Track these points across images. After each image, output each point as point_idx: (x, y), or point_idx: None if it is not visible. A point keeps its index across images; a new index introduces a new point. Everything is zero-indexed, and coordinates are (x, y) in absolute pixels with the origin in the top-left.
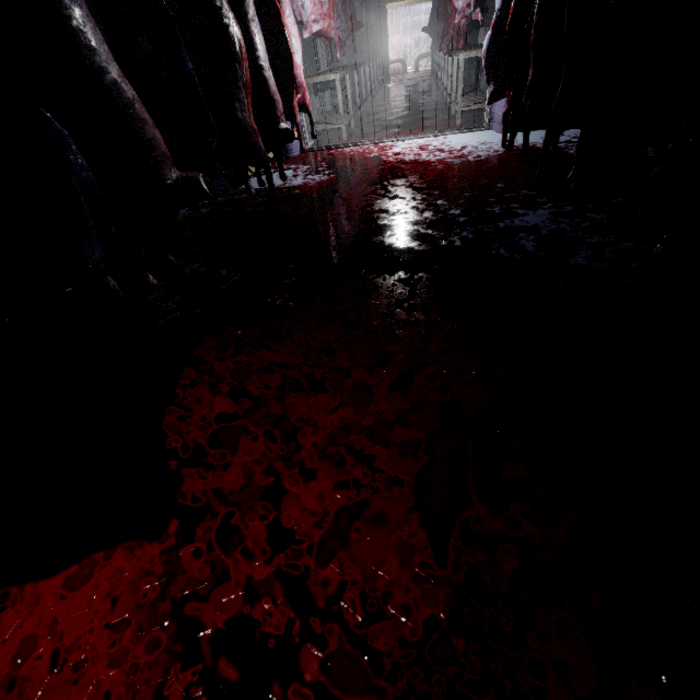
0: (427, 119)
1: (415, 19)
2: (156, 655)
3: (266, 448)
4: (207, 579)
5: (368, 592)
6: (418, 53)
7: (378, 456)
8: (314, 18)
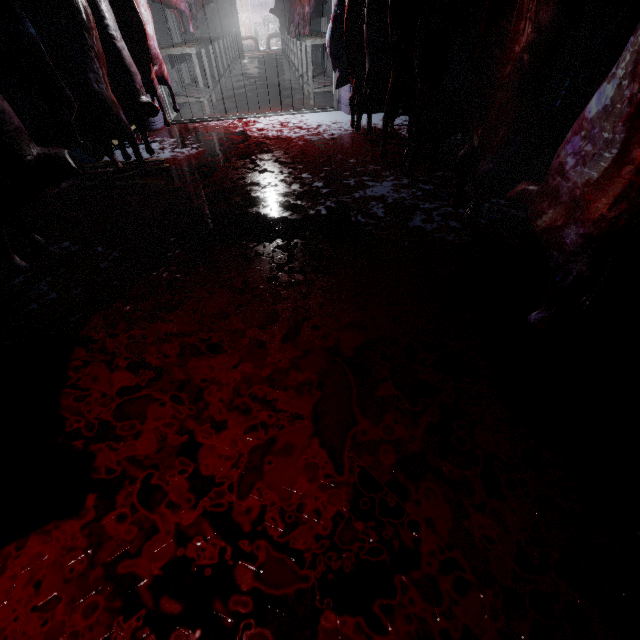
0: (284, 98)
1: None
2: (96, 617)
3: (175, 411)
4: (136, 537)
5: (285, 508)
6: (268, 31)
7: (280, 399)
8: None
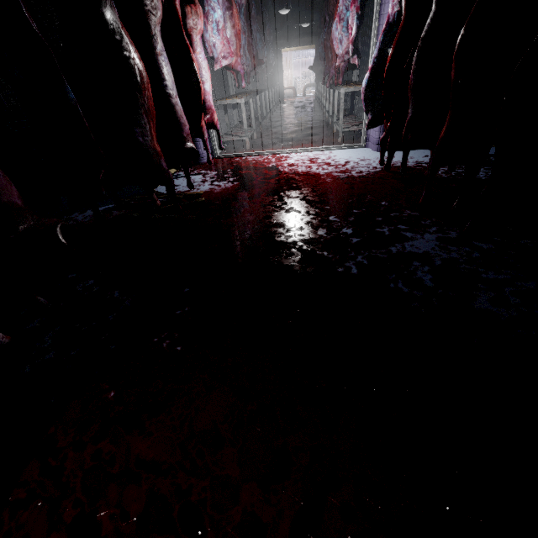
0: (314, 135)
1: (302, 59)
2: None
3: None
4: None
5: None
6: (304, 83)
7: None
8: (223, 55)
